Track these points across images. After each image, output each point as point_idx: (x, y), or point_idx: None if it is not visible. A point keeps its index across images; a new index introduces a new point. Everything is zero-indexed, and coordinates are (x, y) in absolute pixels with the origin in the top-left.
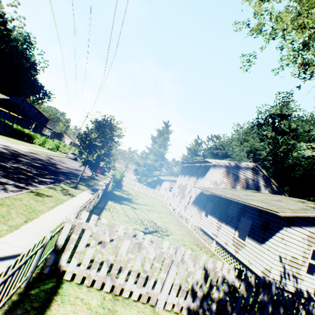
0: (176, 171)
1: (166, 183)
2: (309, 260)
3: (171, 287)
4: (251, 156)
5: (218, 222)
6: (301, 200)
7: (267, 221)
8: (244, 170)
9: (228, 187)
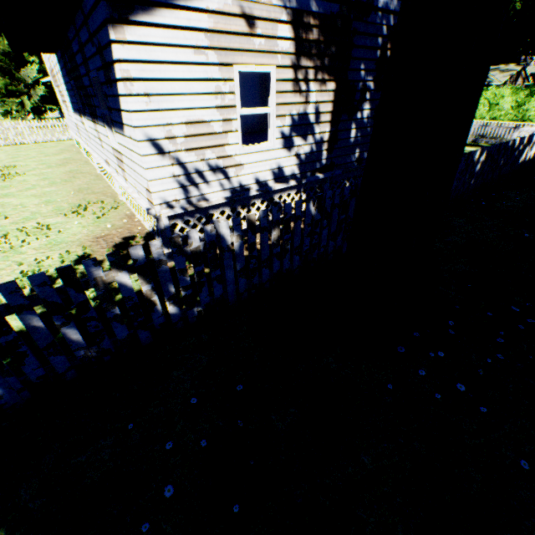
0: None
1: None
2: (241, 111)
3: None
4: None
5: (94, 126)
6: None
7: (98, 43)
8: None
9: None
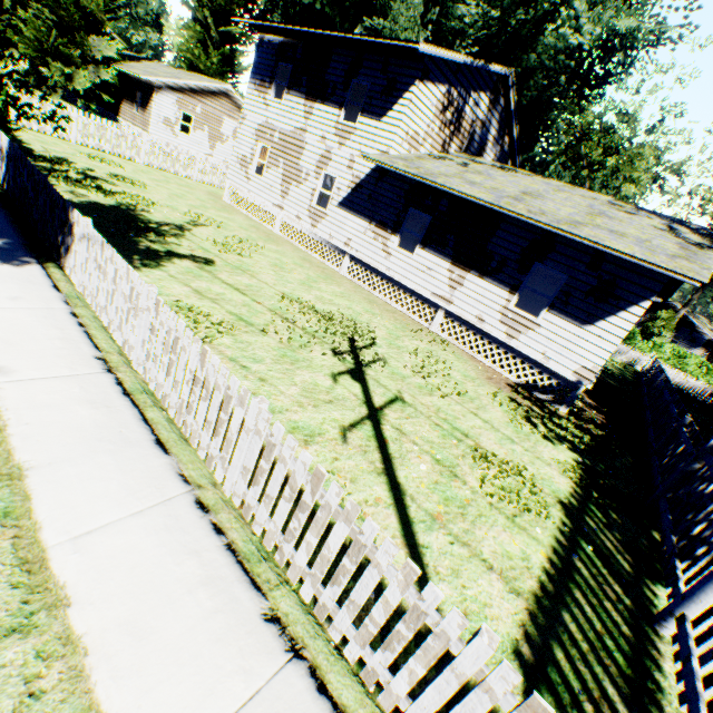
0: (183, 45)
1: (165, 100)
2: None
3: (577, 528)
4: (435, 19)
5: (456, 269)
6: (605, 197)
7: (612, 280)
8: (478, 93)
9: (436, 150)
